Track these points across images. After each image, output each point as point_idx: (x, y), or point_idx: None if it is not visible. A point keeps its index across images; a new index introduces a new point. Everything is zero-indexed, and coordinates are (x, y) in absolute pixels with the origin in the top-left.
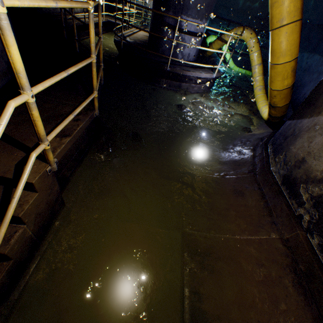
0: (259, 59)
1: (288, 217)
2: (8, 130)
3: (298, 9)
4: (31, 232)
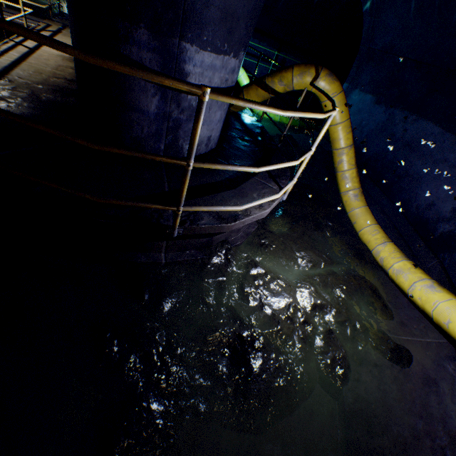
0: (349, 136)
1: None
2: None
3: None
4: None
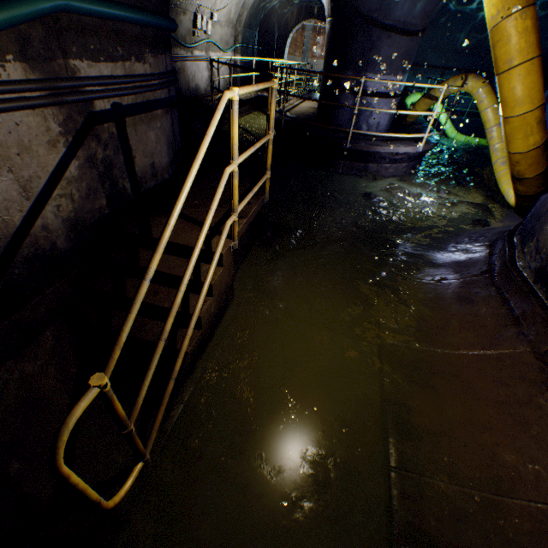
0: (497, 117)
1: (544, 322)
2: (188, 213)
3: (532, 45)
4: (213, 310)
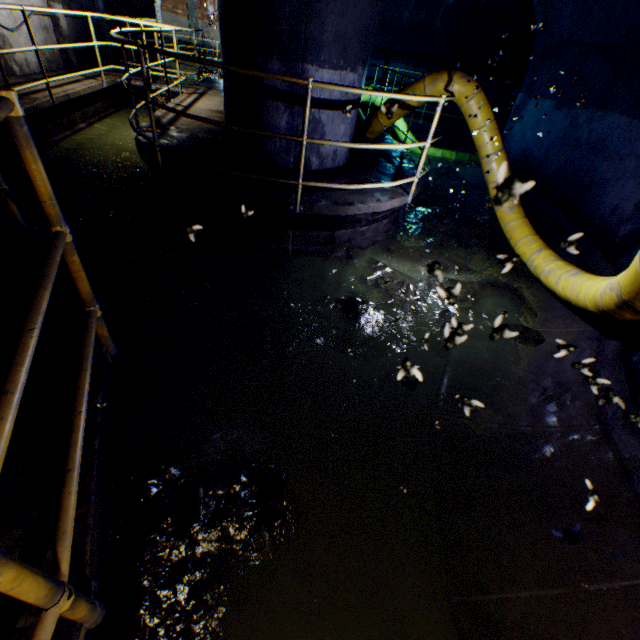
0: (496, 141)
1: None
2: None
3: None
4: None
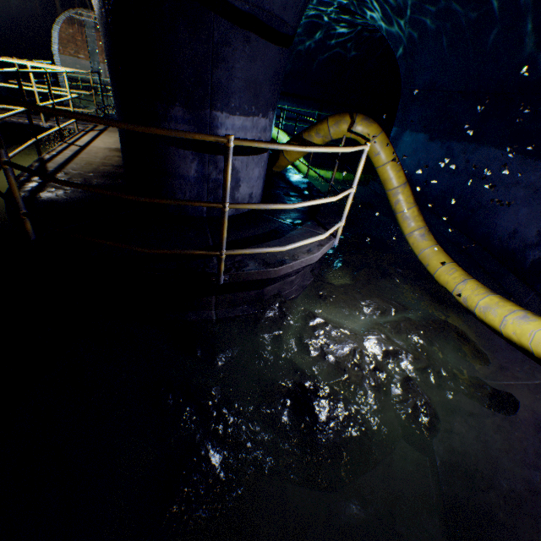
0: (400, 175)
1: None
2: None
3: None
4: None
